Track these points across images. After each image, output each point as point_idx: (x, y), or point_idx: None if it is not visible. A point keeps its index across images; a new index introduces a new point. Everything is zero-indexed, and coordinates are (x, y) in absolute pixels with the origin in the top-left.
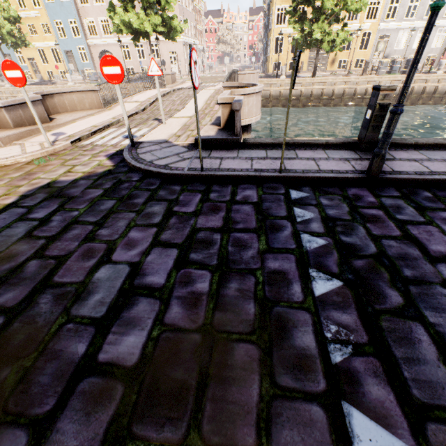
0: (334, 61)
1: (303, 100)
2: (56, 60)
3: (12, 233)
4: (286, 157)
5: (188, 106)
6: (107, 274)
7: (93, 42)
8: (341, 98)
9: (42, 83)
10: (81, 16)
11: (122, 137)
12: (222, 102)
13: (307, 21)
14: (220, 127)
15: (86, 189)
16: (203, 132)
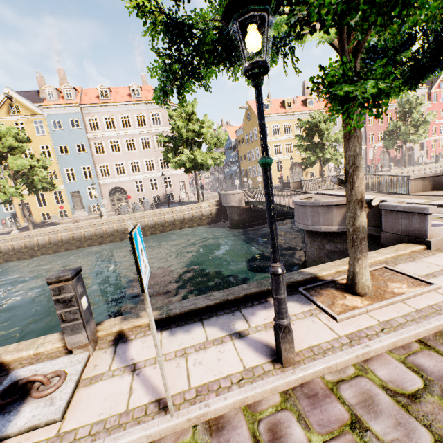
0: (307, 174)
1: None
2: (41, 204)
3: None
4: None
5: None
6: None
7: (105, 182)
8: None
9: (40, 225)
10: (95, 162)
11: None
12: None
13: (317, 149)
14: None
15: None
16: None
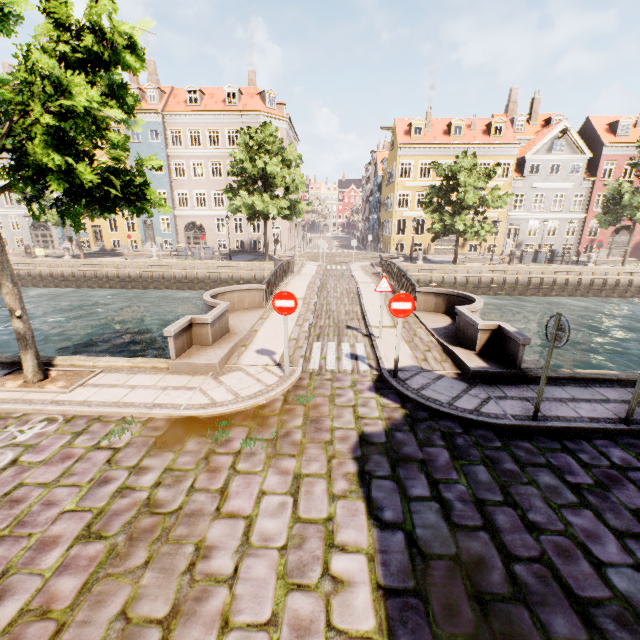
0: (464, 245)
1: (445, 286)
2: None
3: (428, 521)
4: (597, 399)
5: (369, 309)
6: (626, 582)
7: (182, 213)
8: (489, 287)
9: (105, 254)
10: (174, 188)
11: (348, 358)
12: (483, 328)
13: (447, 213)
14: (472, 351)
15: (420, 446)
16: (468, 360)
